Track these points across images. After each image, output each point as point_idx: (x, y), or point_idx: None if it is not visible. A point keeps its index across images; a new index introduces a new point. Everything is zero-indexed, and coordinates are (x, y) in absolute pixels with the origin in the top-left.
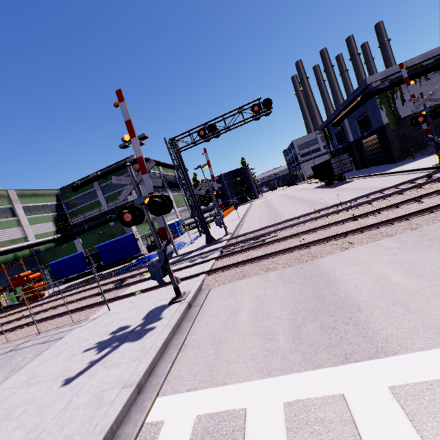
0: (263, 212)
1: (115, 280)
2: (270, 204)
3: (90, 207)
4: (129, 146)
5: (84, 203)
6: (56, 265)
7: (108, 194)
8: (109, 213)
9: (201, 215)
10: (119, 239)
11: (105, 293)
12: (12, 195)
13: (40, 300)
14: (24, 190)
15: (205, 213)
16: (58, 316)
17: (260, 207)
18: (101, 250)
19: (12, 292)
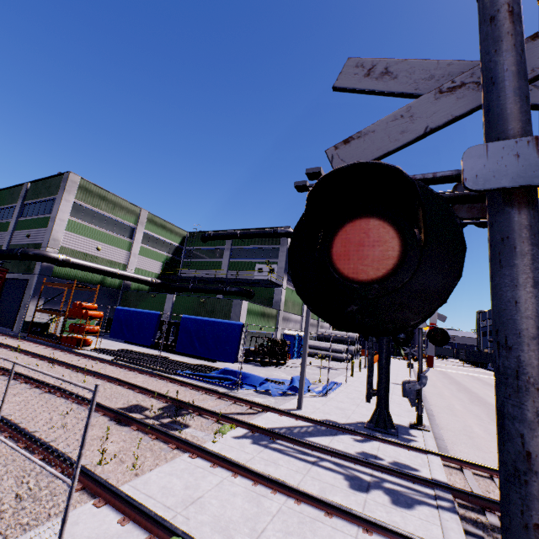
0: (469, 403)
1: (169, 397)
2: (466, 388)
3: (208, 265)
4: (308, 190)
5: (204, 259)
6: (123, 313)
7: (234, 260)
8: (224, 282)
9: (386, 359)
10: (218, 323)
11: (129, 428)
12: (143, 216)
13: (74, 351)
14: (157, 216)
15: (339, 343)
16: (8, 431)
17: (443, 383)
18: (184, 325)
19: (72, 319)
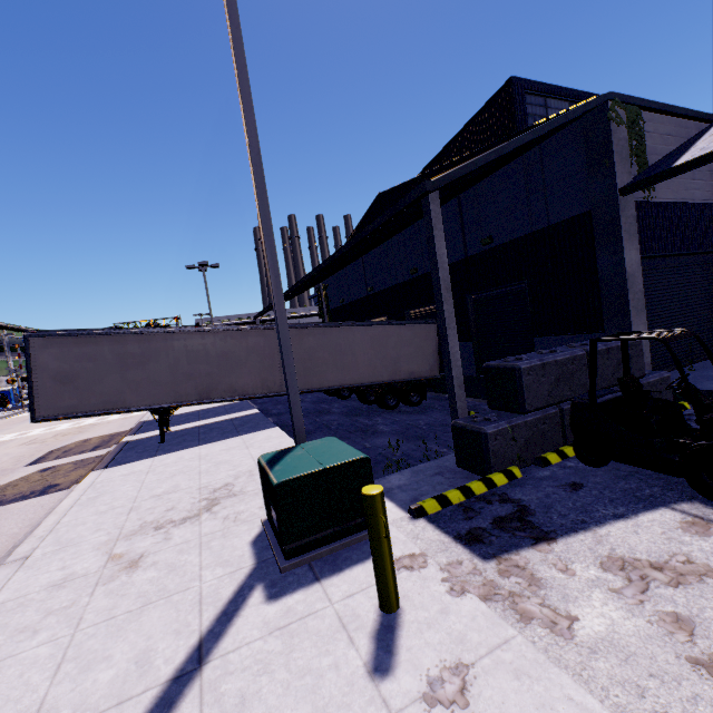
0: None
1: None
2: None
3: None
4: None
5: None
6: None
7: None
8: None
9: None
10: None
11: None
12: None
13: None
14: None
15: None
16: None
17: None
18: None
19: None
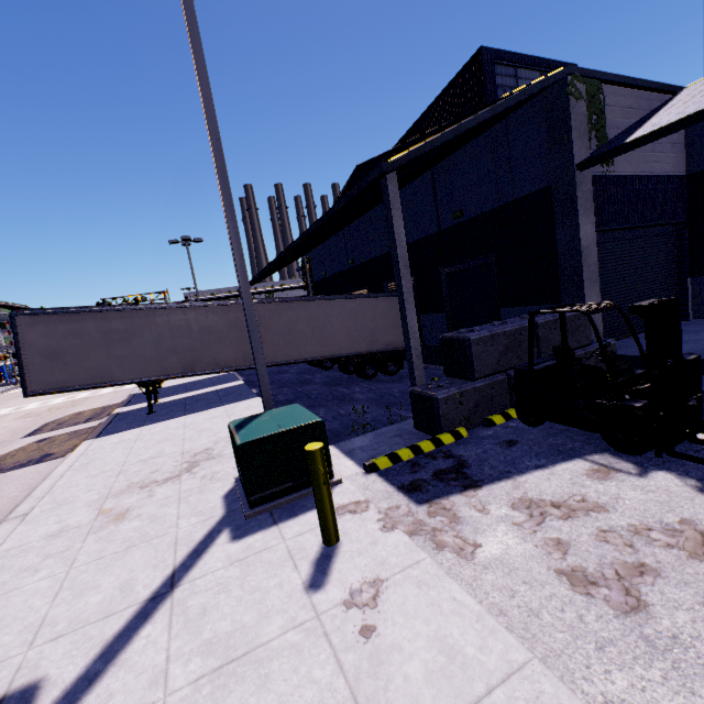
0: None
1: None
2: None
3: None
4: None
5: None
6: None
7: None
8: None
9: None
10: None
11: None
12: None
13: None
14: None
15: None
16: None
17: None
18: None
19: None
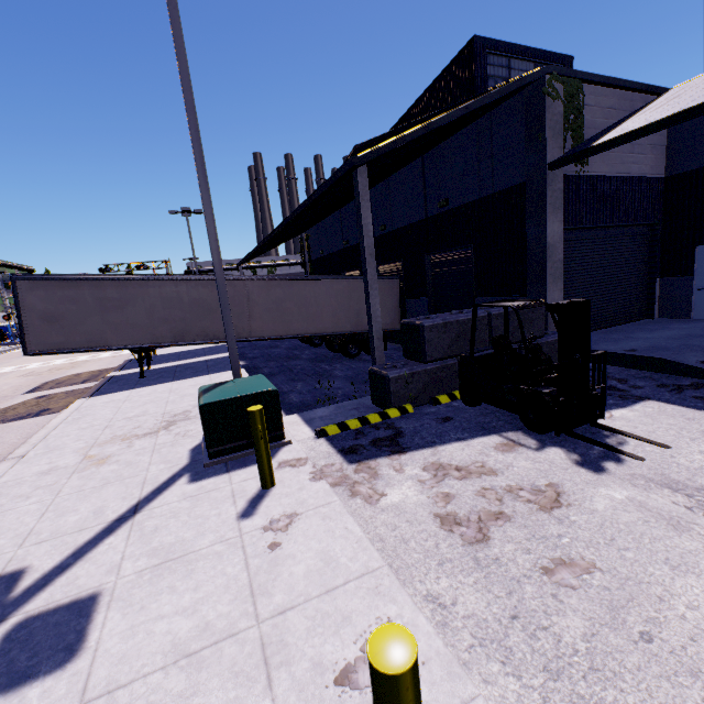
0: None
1: None
2: None
3: None
4: None
5: None
6: None
7: None
8: None
9: None
10: None
11: None
12: None
13: None
14: None
15: None
16: None
17: None
18: None
19: None
